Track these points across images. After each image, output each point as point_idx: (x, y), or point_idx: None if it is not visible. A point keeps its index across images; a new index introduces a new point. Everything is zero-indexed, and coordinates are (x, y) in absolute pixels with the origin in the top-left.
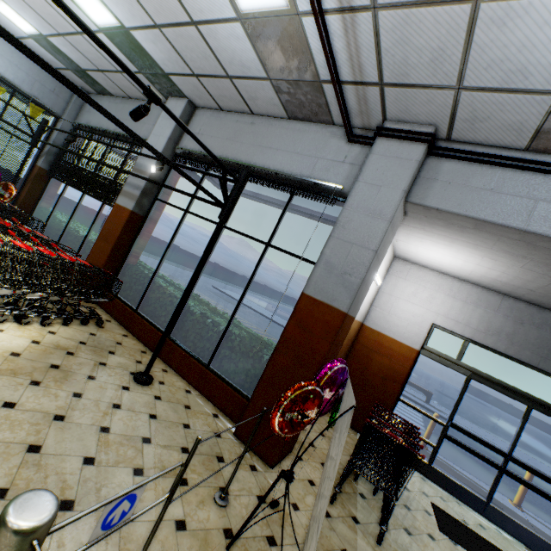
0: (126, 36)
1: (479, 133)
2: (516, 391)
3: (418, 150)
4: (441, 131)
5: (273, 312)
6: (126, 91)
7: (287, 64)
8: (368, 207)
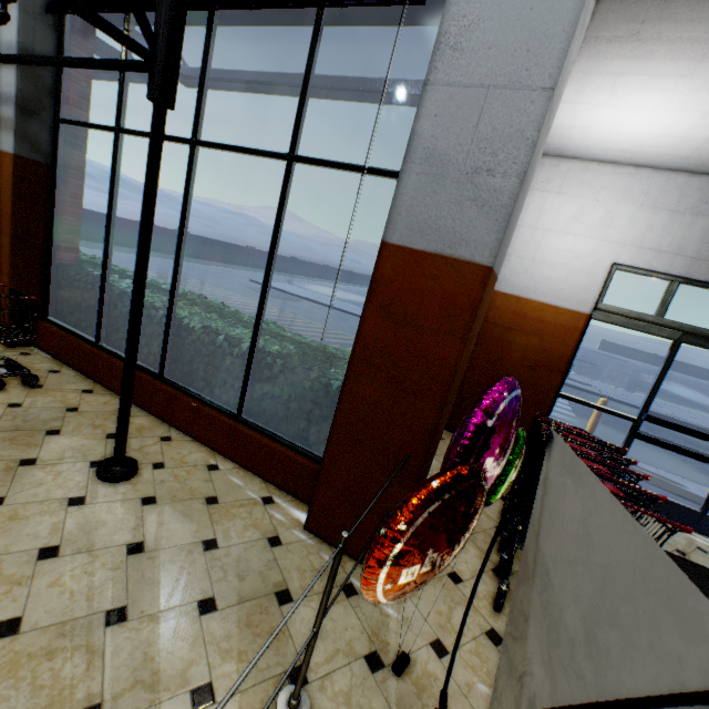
0: None
1: None
2: None
3: None
4: None
5: (343, 300)
6: None
7: None
8: None
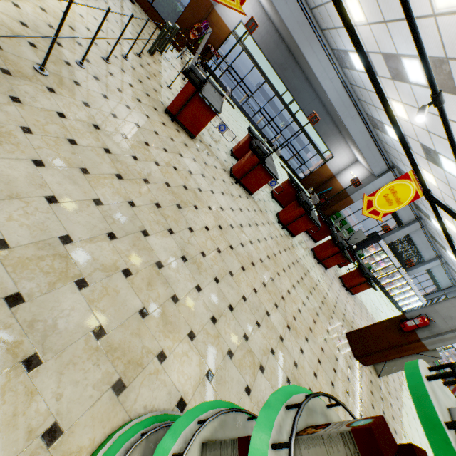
0: None
1: None
2: (254, 59)
3: None
4: None
5: None
6: None
7: None
8: None
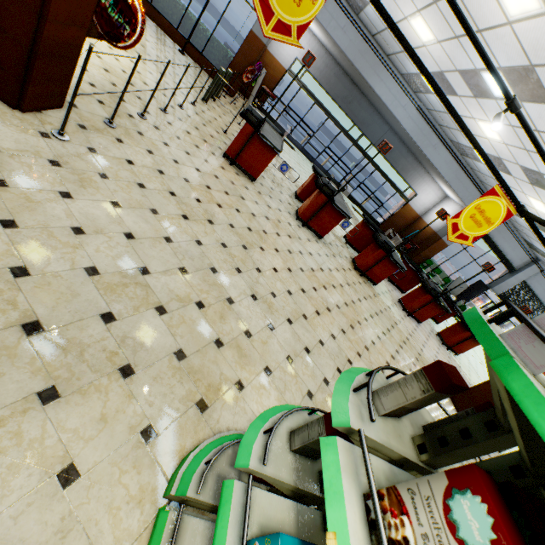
0: None
1: None
2: (314, 96)
3: None
4: None
5: None
6: None
7: None
8: None
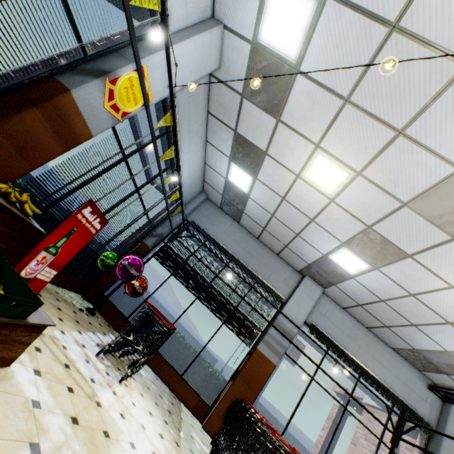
0: (342, 272)
1: None
2: None
3: None
4: None
5: None
6: (262, 238)
7: (440, 363)
8: (453, 453)
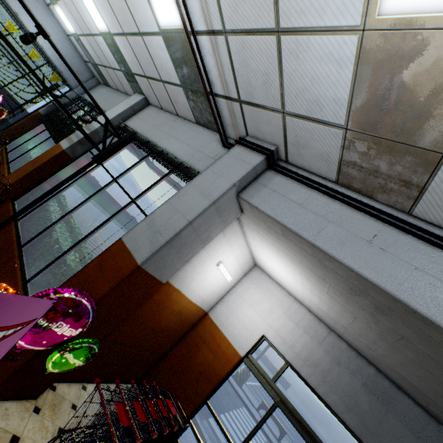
0: (112, 40)
1: (304, 158)
2: (314, 437)
3: (258, 159)
4: (281, 152)
5: None
6: (116, 85)
7: (189, 74)
8: (203, 188)
